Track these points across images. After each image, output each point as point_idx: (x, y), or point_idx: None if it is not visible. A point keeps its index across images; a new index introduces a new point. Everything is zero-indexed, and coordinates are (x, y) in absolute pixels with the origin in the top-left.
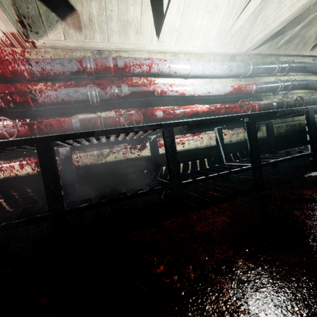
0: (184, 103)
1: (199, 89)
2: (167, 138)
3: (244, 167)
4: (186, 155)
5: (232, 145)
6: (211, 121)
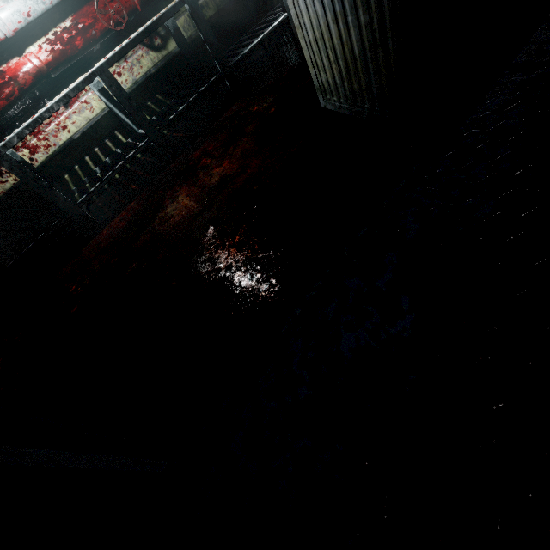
0: (7, 52)
1: (5, 19)
2: (13, 170)
3: (140, 145)
4: (84, 141)
5: (142, 88)
6: (50, 113)
